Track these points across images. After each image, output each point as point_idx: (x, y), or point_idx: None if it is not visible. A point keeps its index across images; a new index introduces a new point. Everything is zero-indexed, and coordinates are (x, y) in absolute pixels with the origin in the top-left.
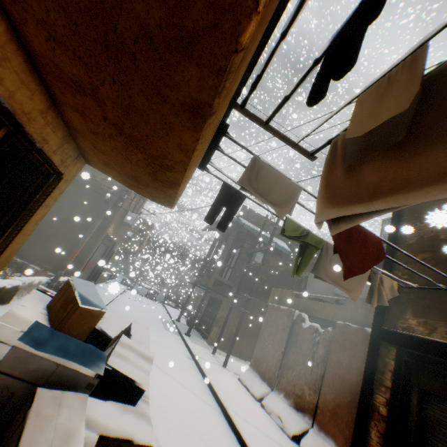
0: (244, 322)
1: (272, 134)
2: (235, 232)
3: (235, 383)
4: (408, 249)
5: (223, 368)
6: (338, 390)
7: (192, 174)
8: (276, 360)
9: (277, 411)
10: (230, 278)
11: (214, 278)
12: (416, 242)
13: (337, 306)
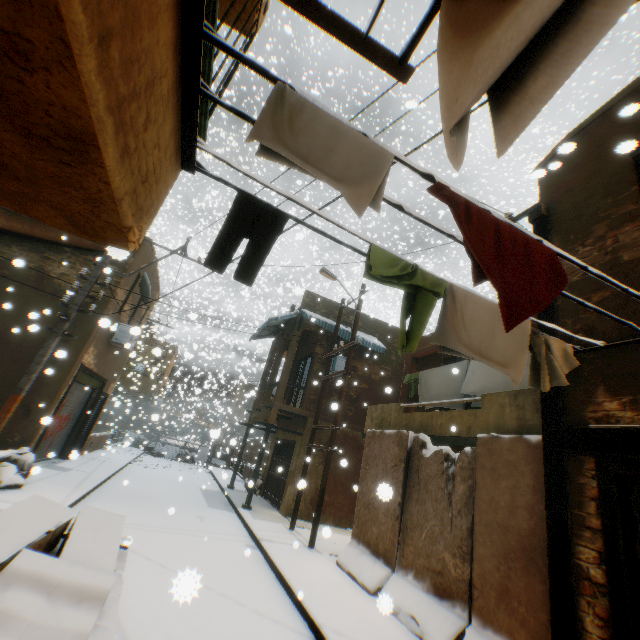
0: (333, 468)
1: (308, 20)
2: (298, 332)
3: (332, 572)
4: (573, 291)
5: (309, 550)
6: (501, 549)
7: (159, 163)
8: (392, 518)
9: (408, 606)
10: (301, 404)
11: (277, 408)
12: (584, 277)
13: (472, 412)
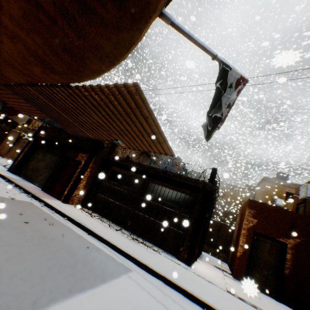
0: (1, 139)
1: None
2: None
3: None
4: None
5: None
6: None
7: None
8: (9, 149)
9: (2, 162)
10: None
11: None
12: None
13: None
